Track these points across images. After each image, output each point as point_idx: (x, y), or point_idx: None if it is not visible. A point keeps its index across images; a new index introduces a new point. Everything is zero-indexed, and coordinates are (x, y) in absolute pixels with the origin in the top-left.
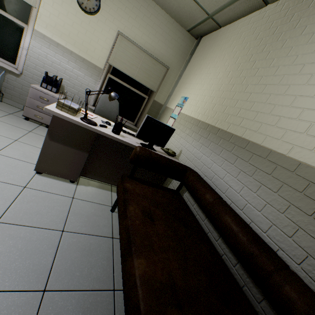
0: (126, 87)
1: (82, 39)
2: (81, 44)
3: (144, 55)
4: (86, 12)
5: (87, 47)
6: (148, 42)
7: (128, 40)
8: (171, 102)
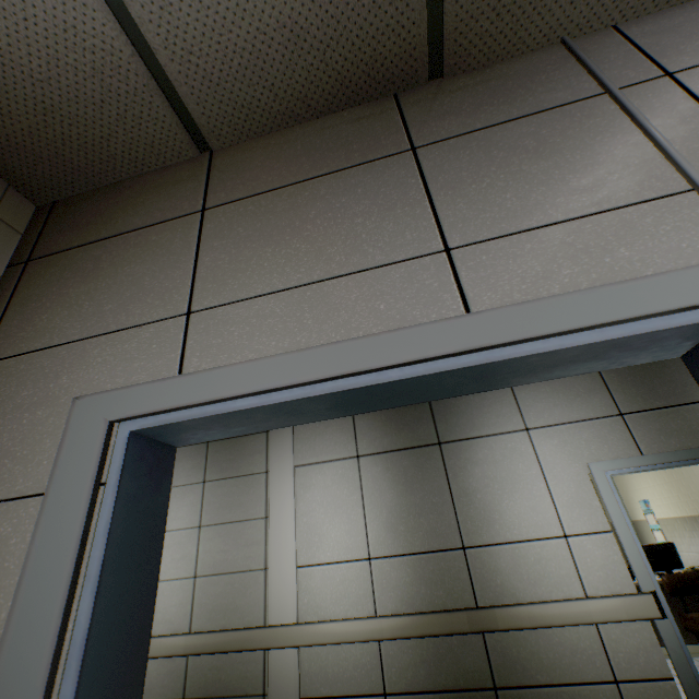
0: None
1: None
2: None
3: None
4: None
5: None
6: None
7: None
8: (632, 512)
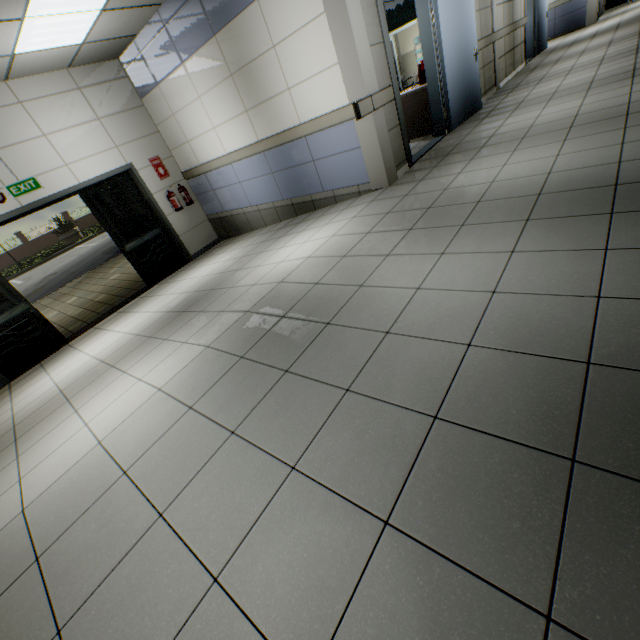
0: None
1: None
2: None
3: None
4: None
5: None
6: None
7: None
8: (405, 50)
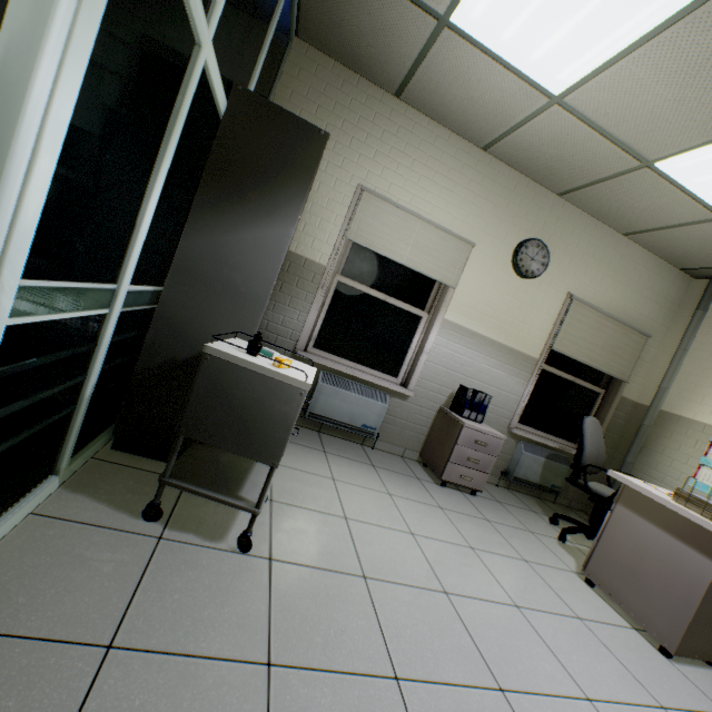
0: (565, 379)
1: (511, 317)
2: (509, 326)
3: (609, 322)
4: (526, 278)
5: (517, 329)
6: (613, 299)
7: (587, 304)
8: (682, 405)
